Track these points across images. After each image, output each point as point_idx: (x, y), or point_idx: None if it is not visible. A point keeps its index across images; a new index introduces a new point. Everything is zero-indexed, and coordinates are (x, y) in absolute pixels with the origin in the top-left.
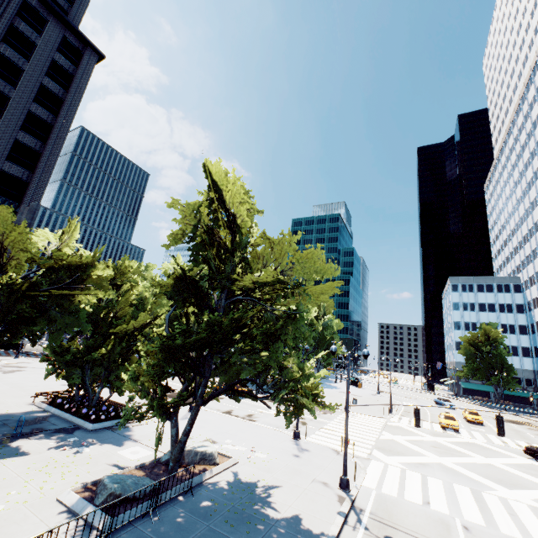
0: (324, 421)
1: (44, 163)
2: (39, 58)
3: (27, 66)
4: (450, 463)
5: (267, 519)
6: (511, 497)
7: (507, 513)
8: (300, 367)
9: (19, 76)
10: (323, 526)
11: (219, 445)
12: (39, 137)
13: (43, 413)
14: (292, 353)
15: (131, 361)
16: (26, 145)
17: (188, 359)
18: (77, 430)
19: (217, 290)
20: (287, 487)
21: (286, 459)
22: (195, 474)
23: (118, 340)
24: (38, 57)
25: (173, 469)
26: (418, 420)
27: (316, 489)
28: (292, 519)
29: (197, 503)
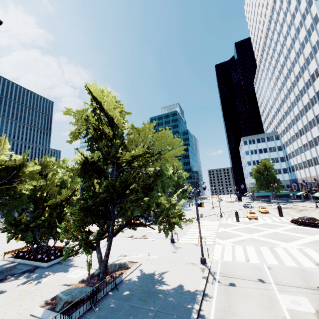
0: (186, 229)
1: None
2: None
3: None
4: (256, 236)
5: (164, 291)
6: (288, 246)
7: (287, 255)
8: (168, 202)
9: None
10: (195, 287)
11: (129, 257)
12: None
13: (11, 264)
14: (162, 195)
15: (64, 220)
16: None
17: (99, 211)
18: (37, 269)
19: (109, 166)
20: (172, 270)
21: (169, 255)
22: (117, 277)
23: (52, 209)
24: None
25: (103, 277)
26: (237, 218)
27: (188, 268)
28: (177, 288)
29: (121, 293)
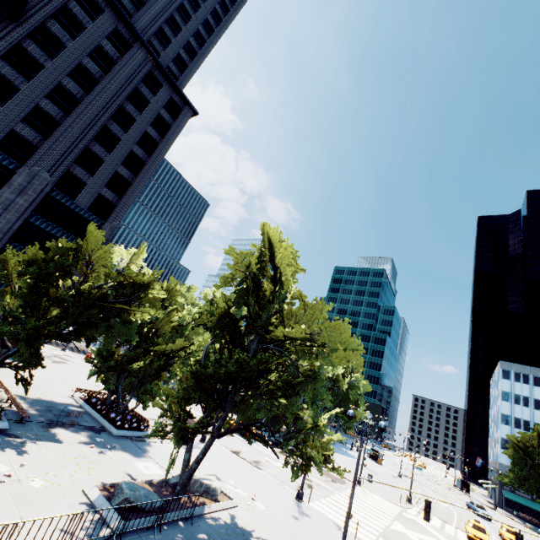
0: (331, 490)
1: (132, 191)
2: (149, 112)
3: (139, 118)
4: None
5: None
6: None
7: None
8: (313, 424)
9: (132, 124)
10: None
11: (223, 484)
12: (133, 171)
13: (79, 408)
14: (308, 408)
15: (160, 378)
16: (122, 176)
17: (215, 391)
18: (104, 432)
19: None
20: None
21: (284, 517)
22: (197, 504)
23: (155, 357)
24: (148, 111)
25: (179, 493)
26: (427, 513)
27: None
28: None
29: (195, 533)
